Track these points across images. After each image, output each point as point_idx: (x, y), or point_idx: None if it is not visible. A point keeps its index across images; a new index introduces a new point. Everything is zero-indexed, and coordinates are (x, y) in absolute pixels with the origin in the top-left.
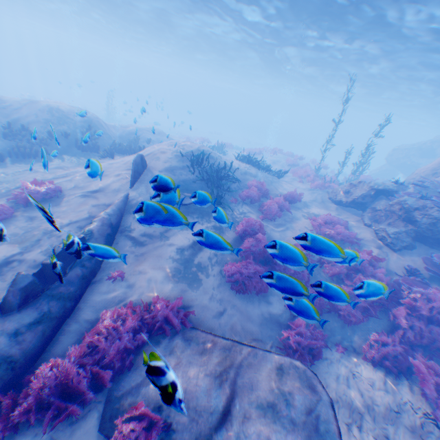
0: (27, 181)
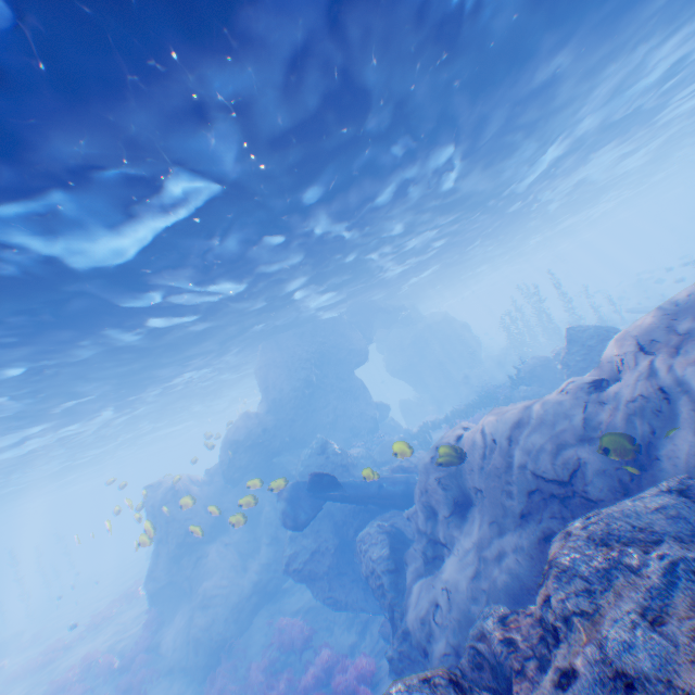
0: None
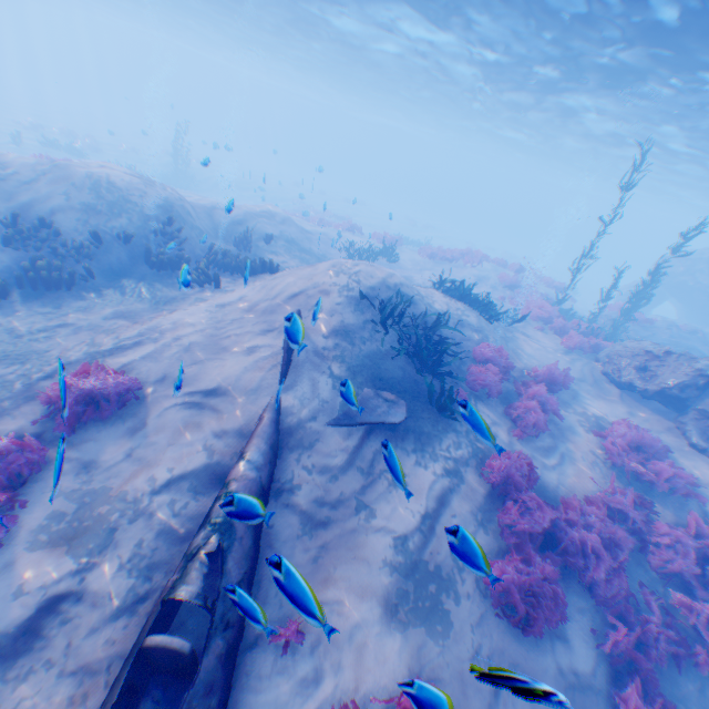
0: (72, 377)
